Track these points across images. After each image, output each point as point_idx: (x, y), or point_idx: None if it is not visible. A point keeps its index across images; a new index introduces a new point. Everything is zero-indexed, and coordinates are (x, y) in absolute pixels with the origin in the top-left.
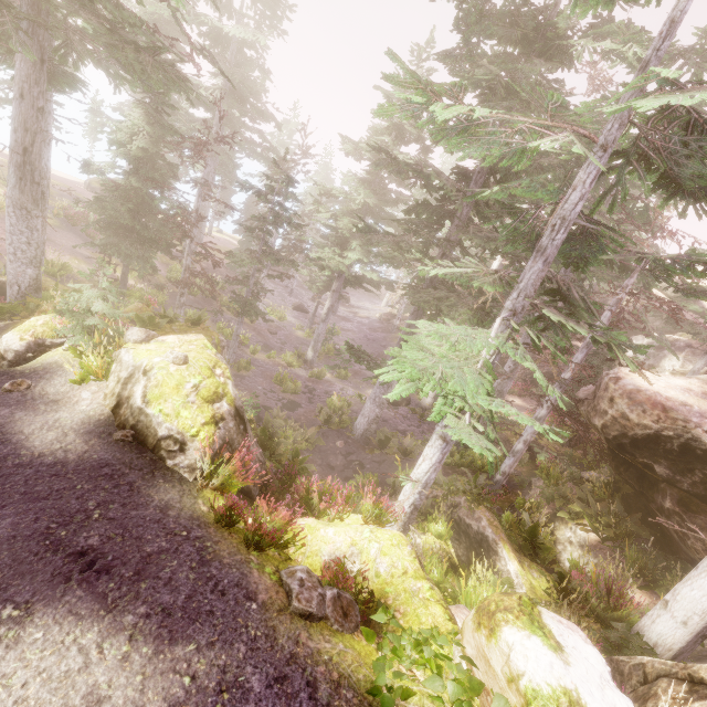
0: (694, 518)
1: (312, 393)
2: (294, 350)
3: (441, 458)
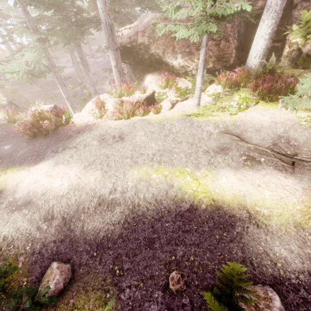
0: (136, 71)
1: (82, 94)
2: (76, 82)
3: (63, 90)
